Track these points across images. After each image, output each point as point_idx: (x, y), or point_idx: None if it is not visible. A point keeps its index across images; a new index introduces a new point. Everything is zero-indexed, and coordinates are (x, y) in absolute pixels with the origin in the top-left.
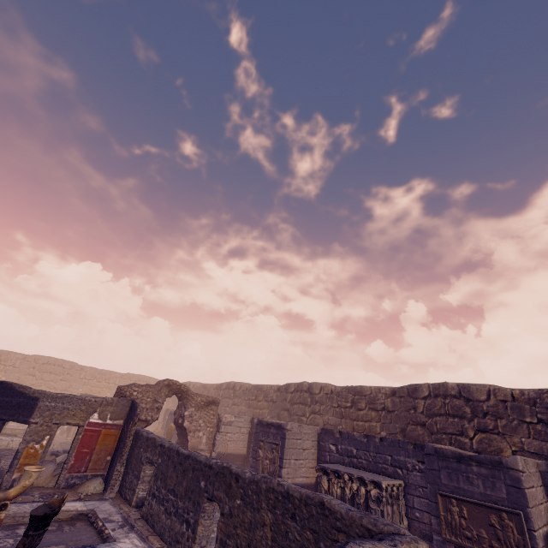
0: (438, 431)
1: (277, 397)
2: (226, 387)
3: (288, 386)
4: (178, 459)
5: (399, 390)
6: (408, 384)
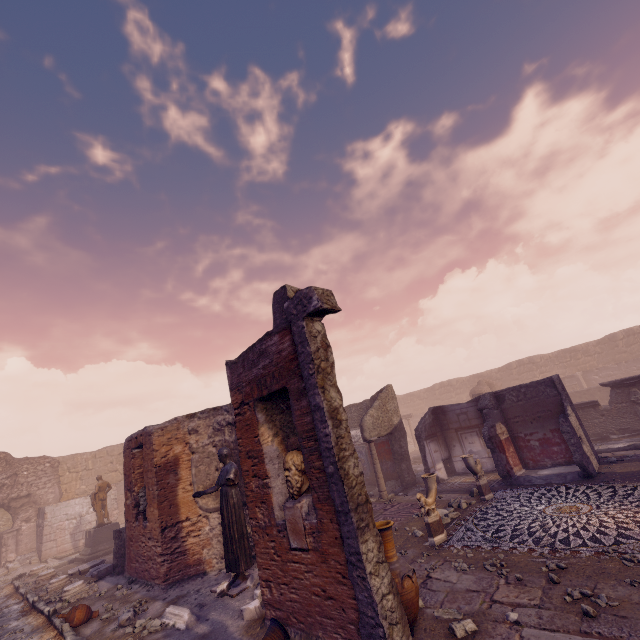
0: (636, 352)
1: (502, 375)
2: (440, 387)
3: (510, 366)
4: (580, 394)
5: (602, 341)
6: (607, 336)
